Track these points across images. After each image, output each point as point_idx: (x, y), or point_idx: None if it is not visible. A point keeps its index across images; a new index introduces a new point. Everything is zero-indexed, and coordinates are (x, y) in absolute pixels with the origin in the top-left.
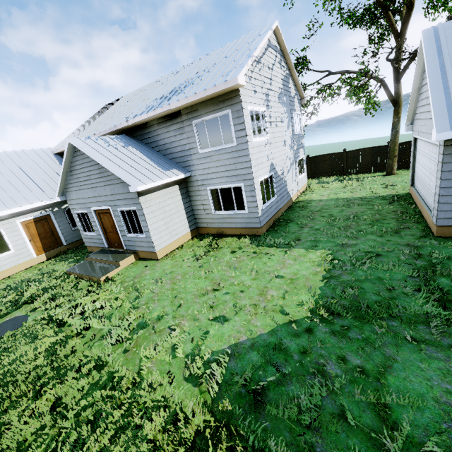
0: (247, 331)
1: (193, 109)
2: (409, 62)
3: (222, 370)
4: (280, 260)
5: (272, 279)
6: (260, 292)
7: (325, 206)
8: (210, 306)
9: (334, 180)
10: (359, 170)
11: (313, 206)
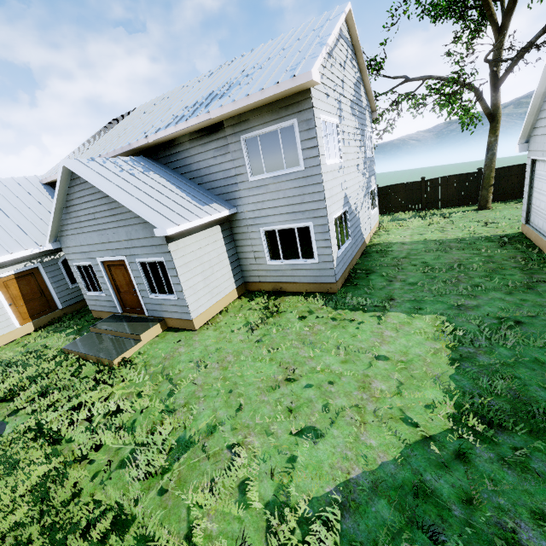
0: (359, 457)
1: (242, 120)
2: (514, 64)
3: (336, 538)
4: (375, 331)
5: (373, 361)
6: (362, 385)
7: (412, 251)
8: (289, 410)
9: (412, 216)
10: (441, 204)
11: (395, 251)
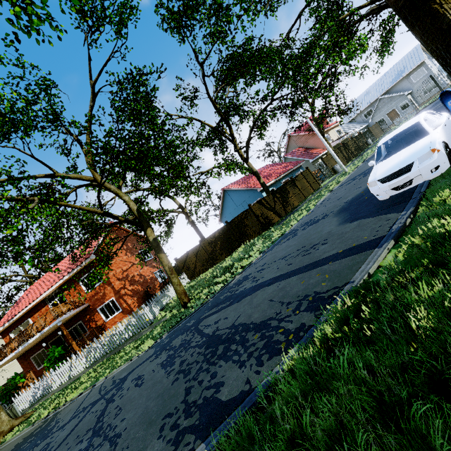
0: None
1: (409, 74)
2: None
3: None
4: None
5: None
6: None
7: None
8: None
9: None
10: None
11: None
